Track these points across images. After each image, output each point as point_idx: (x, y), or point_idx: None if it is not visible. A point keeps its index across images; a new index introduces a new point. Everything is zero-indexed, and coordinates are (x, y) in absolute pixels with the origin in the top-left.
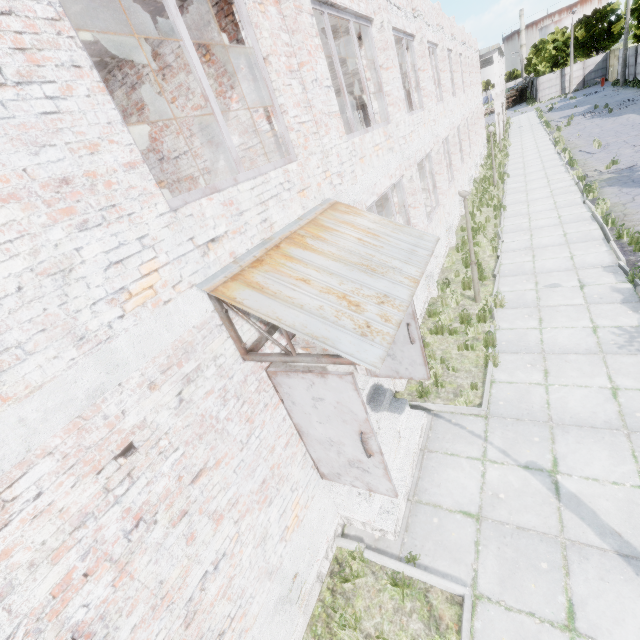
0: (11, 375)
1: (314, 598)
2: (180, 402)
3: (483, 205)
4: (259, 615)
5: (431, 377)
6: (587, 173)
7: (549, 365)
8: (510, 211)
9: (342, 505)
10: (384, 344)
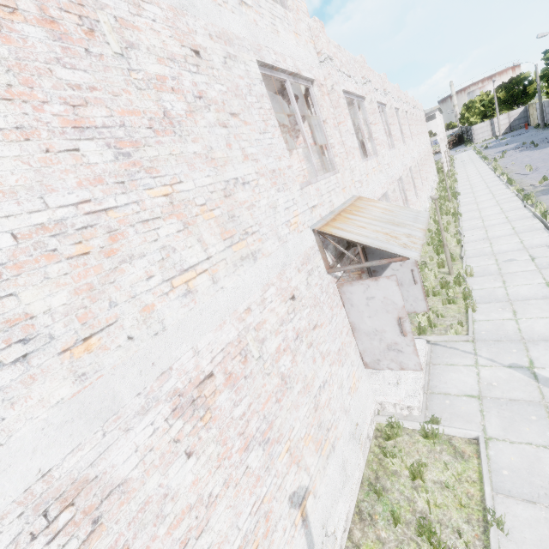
0: (264, 245)
1: (367, 449)
2: (307, 283)
3: (443, 214)
4: (342, 434)
5: (425, 321)
6: (524, 187)
7: (516, 307)
8: (466, 216)
9: (378, 390)
10: (417, 251)
